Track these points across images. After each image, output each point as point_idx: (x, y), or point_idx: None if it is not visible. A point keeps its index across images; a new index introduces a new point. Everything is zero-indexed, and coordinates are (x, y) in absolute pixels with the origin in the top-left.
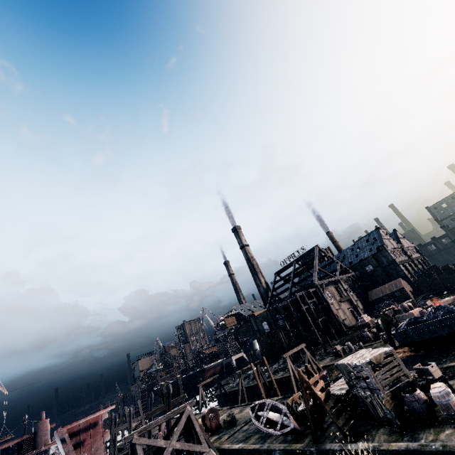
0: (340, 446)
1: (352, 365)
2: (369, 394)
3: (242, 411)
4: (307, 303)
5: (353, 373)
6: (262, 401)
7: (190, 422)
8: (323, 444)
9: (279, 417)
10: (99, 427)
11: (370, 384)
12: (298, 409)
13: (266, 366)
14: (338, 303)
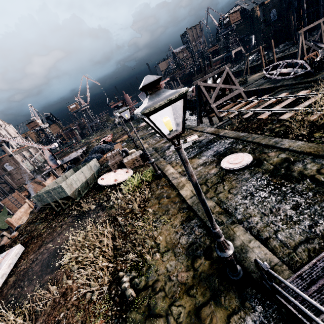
0: None
1: None
2: None
3: (249, 77)
4: None
5: None
6: (277, 63)
7: (227, 76)
8: None
9: (291, 70)
10: None
11: None
12: (314, 61)
13: (272, 48)
14: None
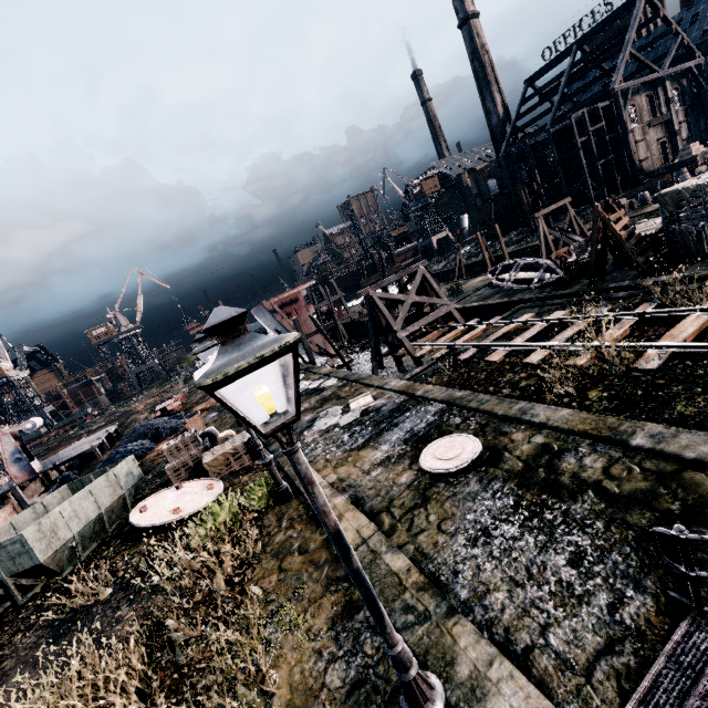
0: (631, 282)
1: (695, 187)
2: (701, 225)
3: (466, 283)
4: (586, 133)
5: (687, 201)
6: (509, 262)
7: (424, 282)
8: (604, 285)
9: (534, 275)
10: (301, 303)
11: (703, 216)
12: (567, 261)
13: (498, 236)
14: (642, 131)
